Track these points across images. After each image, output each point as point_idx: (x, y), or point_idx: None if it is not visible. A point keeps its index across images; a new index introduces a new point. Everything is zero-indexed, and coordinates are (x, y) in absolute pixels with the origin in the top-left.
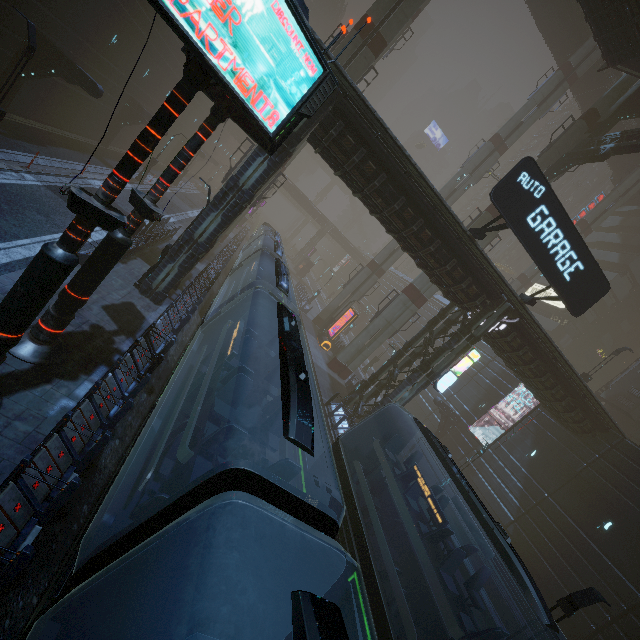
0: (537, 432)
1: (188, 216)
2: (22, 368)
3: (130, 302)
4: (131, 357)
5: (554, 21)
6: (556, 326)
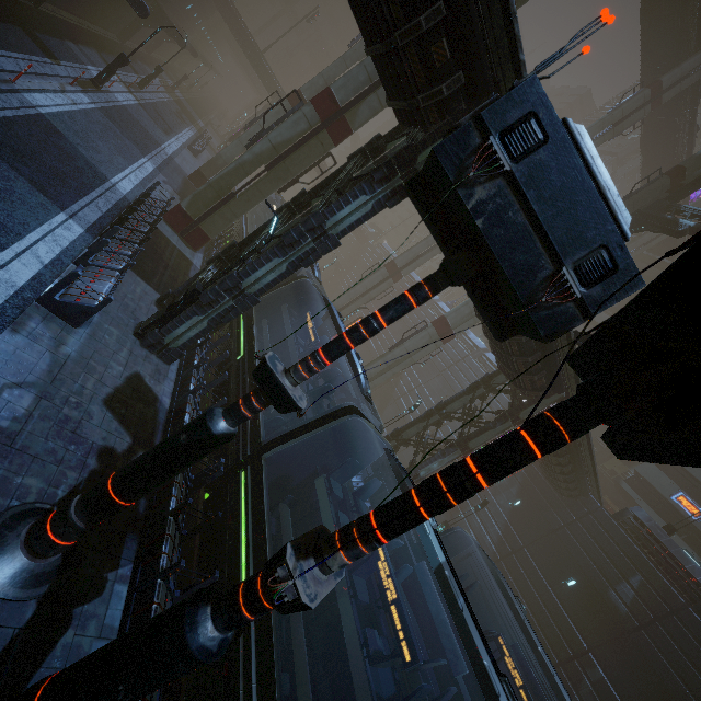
0: (524, 483)
1: (166, 154)
2: (23, 619)
3: (135, 373)
4: (174, 520)
5: (661, 17)
6: None
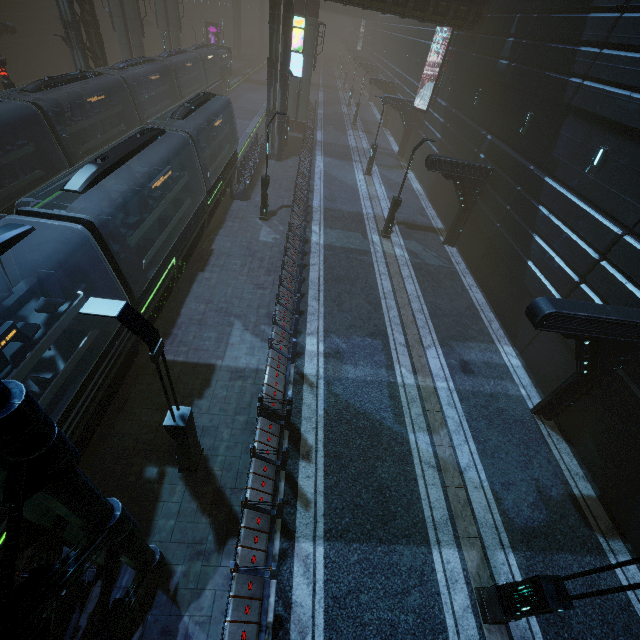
0: (454, 59)
1: None
2: None
3: None
4: None
5: None
6: None
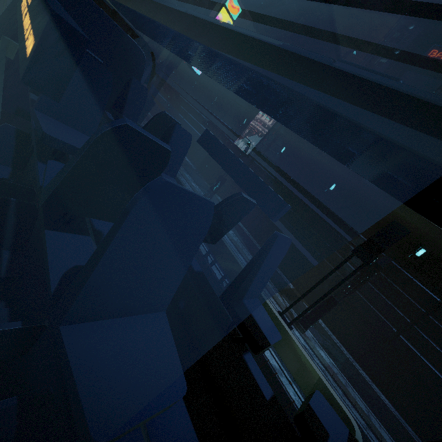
0: (286, 133)
1: None
2: None
3: None
4: None
5: None
6: None
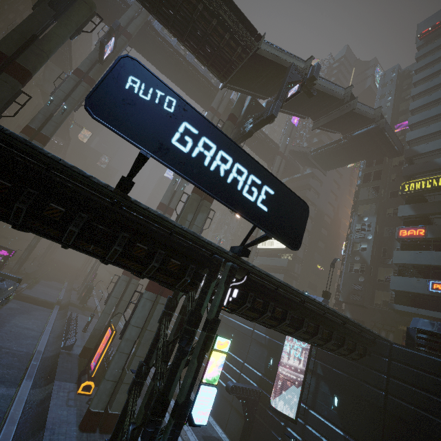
0: (326, 373)
1: None
2: None
3: None
4: None
5: (195, 91)
6: (287, 261)
